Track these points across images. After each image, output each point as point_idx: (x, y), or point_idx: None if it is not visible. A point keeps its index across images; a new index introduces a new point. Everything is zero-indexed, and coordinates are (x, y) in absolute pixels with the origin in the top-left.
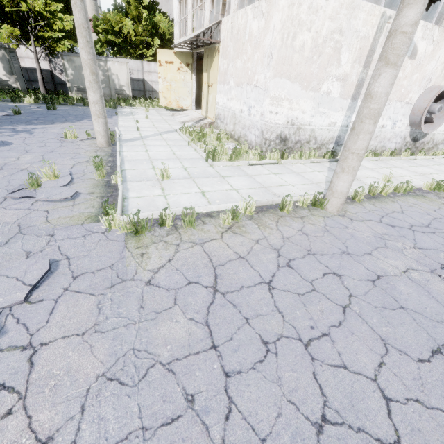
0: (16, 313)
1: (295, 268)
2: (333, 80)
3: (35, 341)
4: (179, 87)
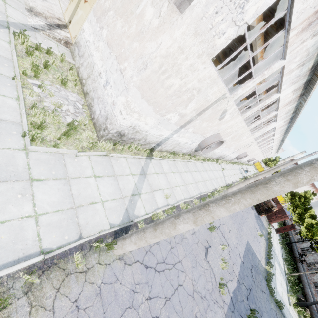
0: None
1: None
2: (177, 114)
3: None
4: None
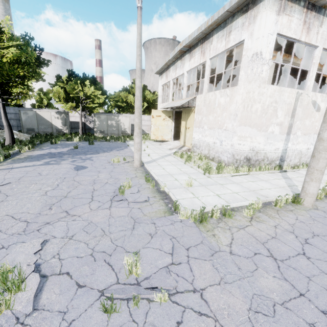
0: (172, 270)
1: (313, 244)
2: (274, 125)
3: (196, 287)
4: (163, 128)
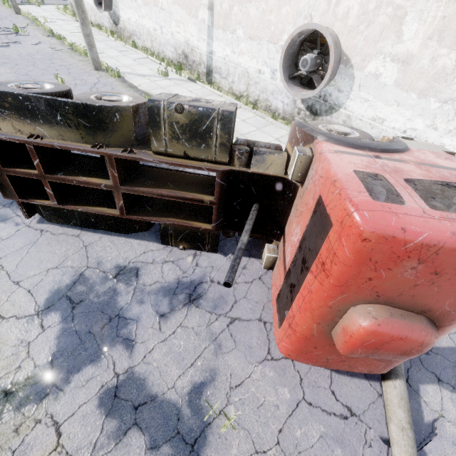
0: None
1: None
2: None
3: None
4: None
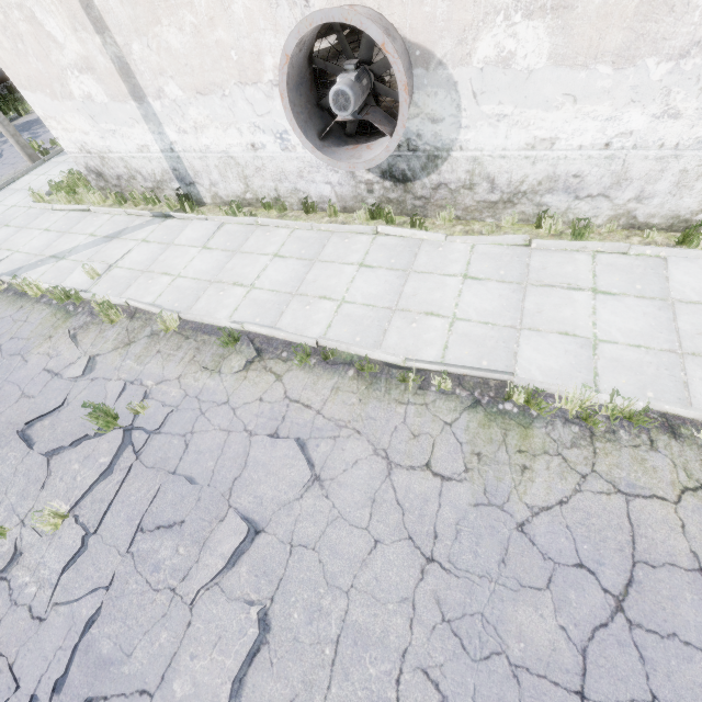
0: None
1: None
2: (75, 73)
3: None
4: None
